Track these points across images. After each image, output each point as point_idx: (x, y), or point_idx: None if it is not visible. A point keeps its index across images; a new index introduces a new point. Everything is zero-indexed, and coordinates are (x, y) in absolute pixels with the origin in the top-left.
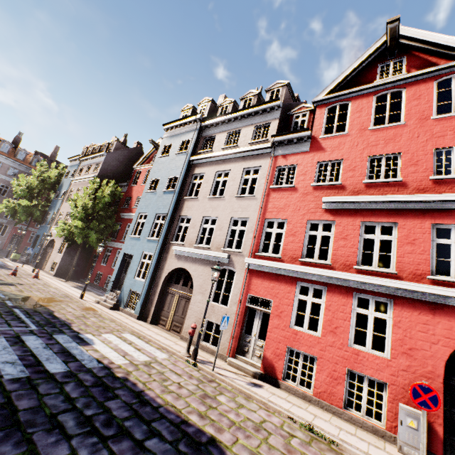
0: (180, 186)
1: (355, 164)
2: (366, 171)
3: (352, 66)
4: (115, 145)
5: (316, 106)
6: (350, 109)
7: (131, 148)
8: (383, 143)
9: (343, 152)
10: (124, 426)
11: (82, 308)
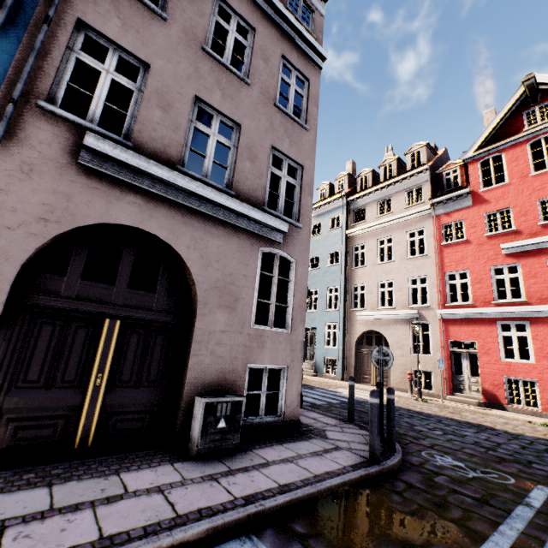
0: (344, 259)
1: (525, 209)
2: (538, 214)
3: (495, 120)
4: None
5: (466, 163)
6: (505, 160)
7: None
8: None
9: (509, 200)
10: (422, 417)
11: None
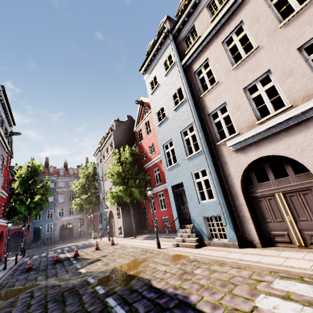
0: (189, 90)
1: None
2: None
3: None
4: (115, 124)
5: None
6: None
7: (126, 121)
8: None
9: None
10: None
11: (170, 260)
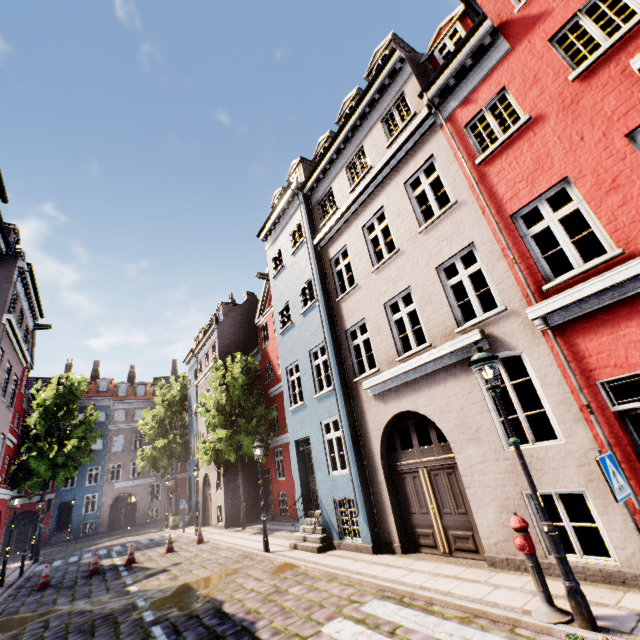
0: (321, 288)
1: None
2: None
3: None
4: (222, 310)
5: None
6: None
7: (243, 304)
8: None
9: None
10: None
11: (271, 572)
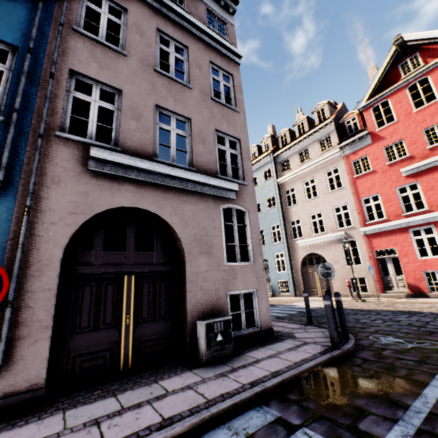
0: (280, 202)
1: (414, 139)
2: (425, 140)
3: (378, 75)
4: None
5: (361, 111)
6: (391, 104)
7: None
8: (429, 118)
9: (400, 134)
10: (364, 313)
11: None
